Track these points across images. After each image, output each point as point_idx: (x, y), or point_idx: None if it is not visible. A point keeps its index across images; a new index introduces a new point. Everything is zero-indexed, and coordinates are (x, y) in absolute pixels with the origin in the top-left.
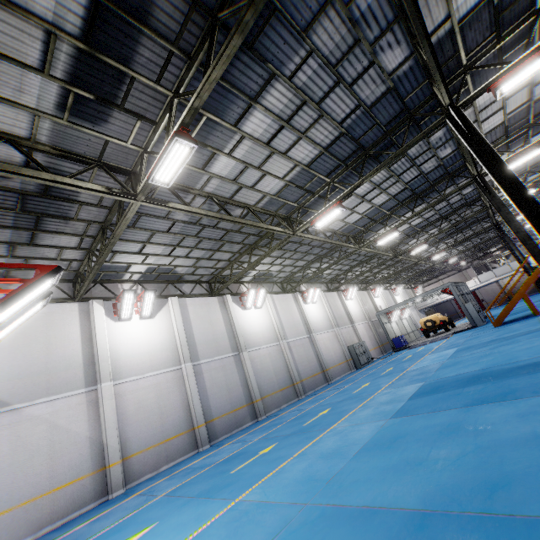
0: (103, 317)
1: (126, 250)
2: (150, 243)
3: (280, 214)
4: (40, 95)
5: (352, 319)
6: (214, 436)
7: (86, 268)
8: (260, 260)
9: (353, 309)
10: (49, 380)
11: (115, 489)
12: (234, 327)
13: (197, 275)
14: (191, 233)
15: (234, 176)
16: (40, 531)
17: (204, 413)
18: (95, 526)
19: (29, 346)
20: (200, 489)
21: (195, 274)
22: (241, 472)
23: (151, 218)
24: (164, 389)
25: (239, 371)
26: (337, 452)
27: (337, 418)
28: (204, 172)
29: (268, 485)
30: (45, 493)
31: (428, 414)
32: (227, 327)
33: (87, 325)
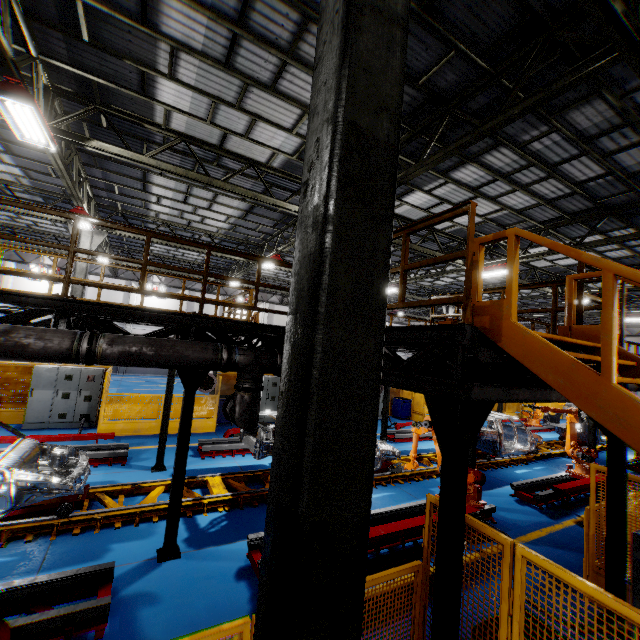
0: None
1: None
2: None
3: None
4: None
5: None
6: None
7: None
8: None
9: None
10: None
11: None
12: None
13: None
14: None
15: None
16: None
17: None
18: None
19: None
20: None
21: None
22: None
23: None
24: None
25: None
26: None
27: None
28: None
29: None
30: None
31: None
32: None
33: None
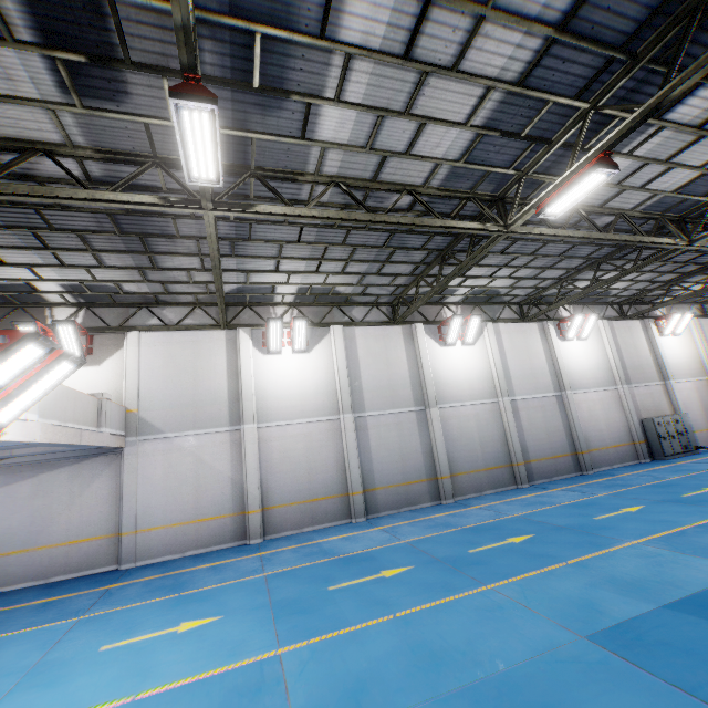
0: (249, 349)
1: (259, 268)
2: (284, 258)
3: (482, 194)
4: (33, 78)
5: (665, 372)
6: (374, 509)
7: (227, 291)
8: (452, 276)
9: (673, 353)
10: (196, 413)
11: (252, 537)
12: (422, 372)
13: (370, 295)
14: (334, 240)
15: (365, 139)
16: (187, 553)
17: (364, 479)
18: (205, 578)
19: (178, 376)
20: (286, 594)
21: (366, 294)
22: (335, 596)
23: (267, 225)
24: (316, 441)
25: (421, 433)
26: (439, 659)
27: (519, 567)
28: (307, 143)
29: (321, 654)
30: (191, 521)
31: (666, 688)
32: (411, 371)
33: (233, 357)
